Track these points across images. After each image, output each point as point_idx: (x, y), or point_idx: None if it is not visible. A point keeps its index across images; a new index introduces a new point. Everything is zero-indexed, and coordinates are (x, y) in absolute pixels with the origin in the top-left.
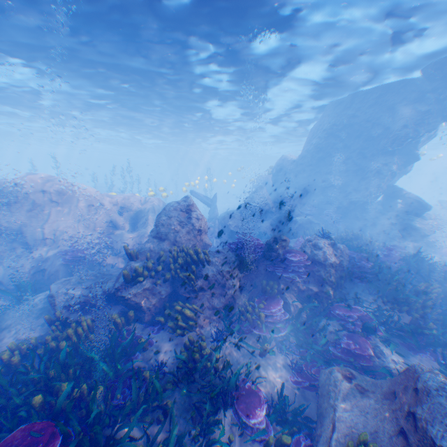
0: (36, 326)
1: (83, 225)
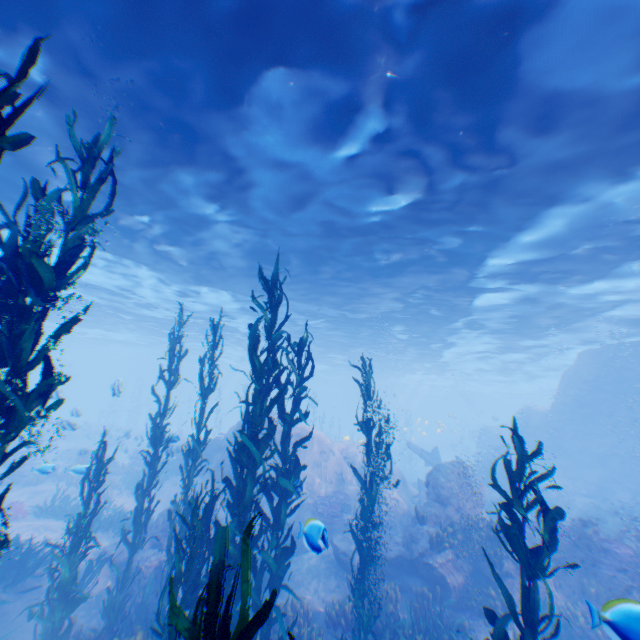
0: (332, 585)
1: (317, 474)
